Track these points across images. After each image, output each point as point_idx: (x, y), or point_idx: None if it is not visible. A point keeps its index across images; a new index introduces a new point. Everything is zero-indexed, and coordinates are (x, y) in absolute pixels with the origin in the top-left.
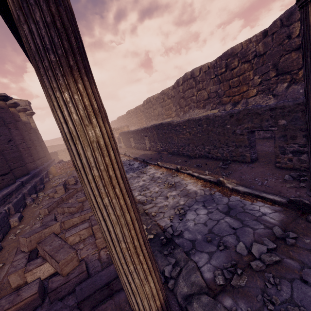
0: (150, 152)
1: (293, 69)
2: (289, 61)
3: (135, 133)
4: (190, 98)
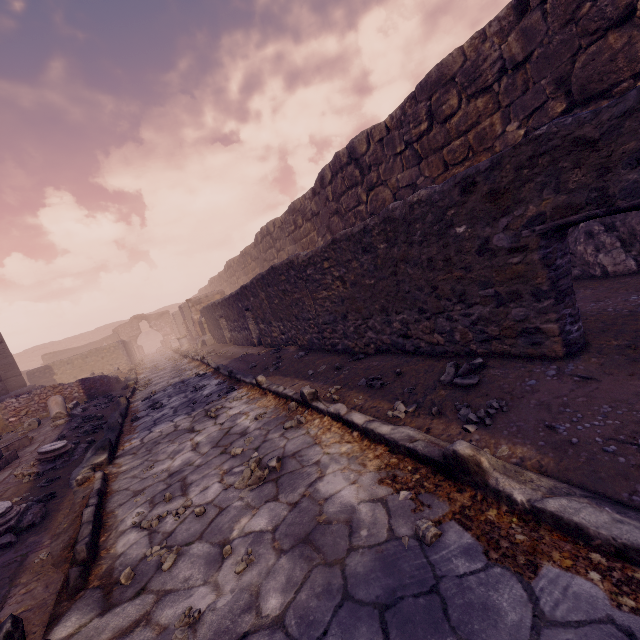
0: (259, 349)
1: (619, 79)
2: (604, 60)
3: (227, 305)
4: (354, 210)
